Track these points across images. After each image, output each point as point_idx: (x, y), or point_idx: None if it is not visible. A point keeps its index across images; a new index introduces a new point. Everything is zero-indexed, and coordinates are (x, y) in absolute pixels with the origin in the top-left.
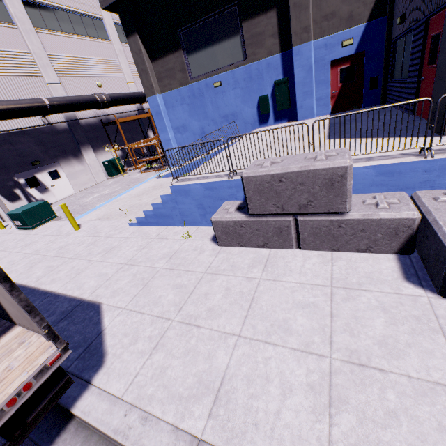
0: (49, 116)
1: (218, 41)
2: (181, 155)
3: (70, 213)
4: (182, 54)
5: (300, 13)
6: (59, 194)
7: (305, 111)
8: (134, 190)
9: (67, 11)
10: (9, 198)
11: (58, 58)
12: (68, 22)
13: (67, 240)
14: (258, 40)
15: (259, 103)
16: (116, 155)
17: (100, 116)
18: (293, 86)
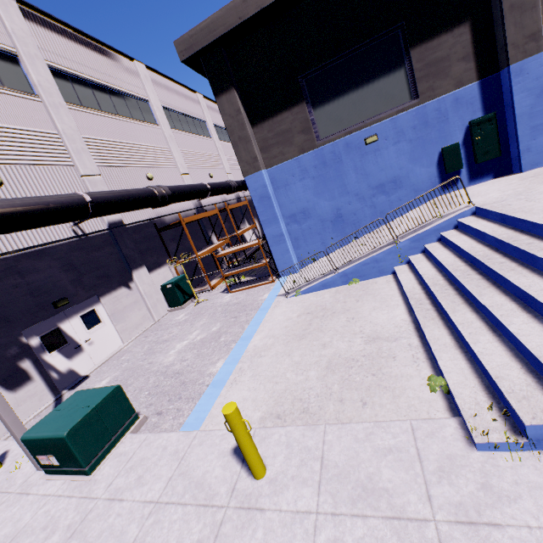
0: (83, 222)
1: (366, 81)
2: (297, 256)
3: (246, 430)
4: (305, 108)
5: (522, 16)
6: (98, 353)
7: (535, 154)
8: (269, 325)
9: (107, 88)
10: (7, 382)
11: (97, 143)
12: (108, 101)
13: (273, 539)
14: (439, 68)
15: (444, 157)
16: (177, 273)
17: (153, 219)
18: (502, 123)
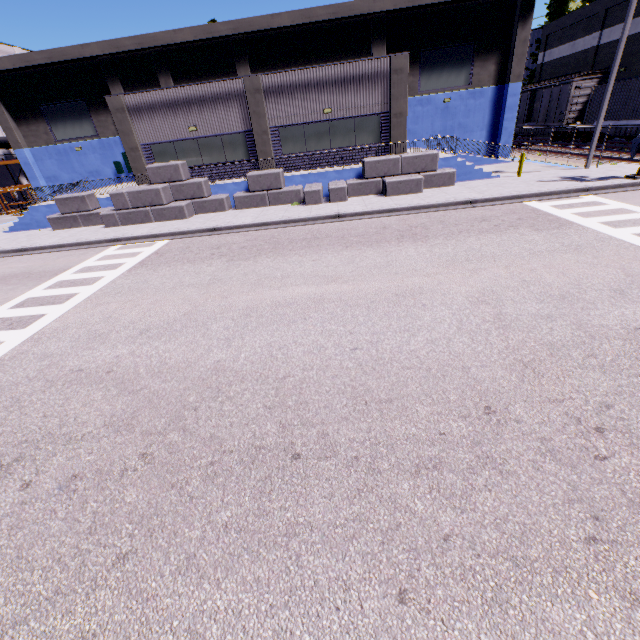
0: None
1: (75, 119)
2: None
3: None
4: (45, 122)
5: None
6: None
7: None
8: (7, 224)
9: None
10: None
11: None
12: None
13: None
14: (105, 125)
15: (115, 166)
16: None
17: None
18: None
